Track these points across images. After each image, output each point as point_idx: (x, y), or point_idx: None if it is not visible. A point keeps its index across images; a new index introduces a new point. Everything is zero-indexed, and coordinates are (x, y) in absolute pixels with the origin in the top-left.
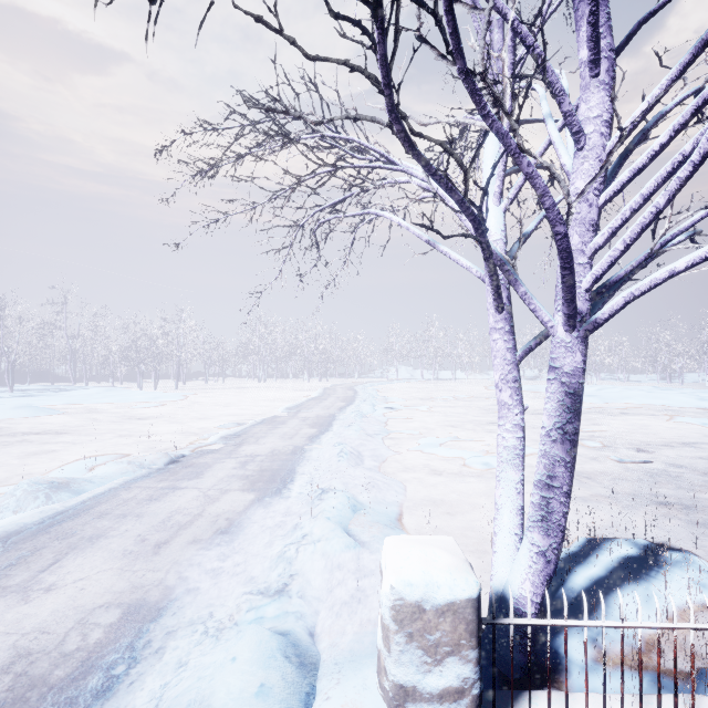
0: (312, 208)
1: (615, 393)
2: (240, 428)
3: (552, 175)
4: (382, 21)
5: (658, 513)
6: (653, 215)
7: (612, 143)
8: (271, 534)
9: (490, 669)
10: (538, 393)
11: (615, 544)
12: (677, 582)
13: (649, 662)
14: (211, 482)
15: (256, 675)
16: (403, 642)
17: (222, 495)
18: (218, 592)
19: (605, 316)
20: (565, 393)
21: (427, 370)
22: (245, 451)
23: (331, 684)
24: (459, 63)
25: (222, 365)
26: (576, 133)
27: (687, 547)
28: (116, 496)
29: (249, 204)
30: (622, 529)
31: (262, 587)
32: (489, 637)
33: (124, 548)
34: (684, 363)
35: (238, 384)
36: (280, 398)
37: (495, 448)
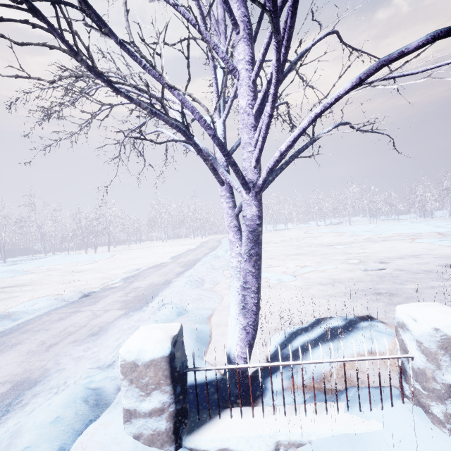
0: (126, 131)
1: (384, 228)
2: (136, 272)
3: (194, 100)
4: (43, 18)
5: (372, 300)
6: (267, 117)
7: (253, 74)
8: (122, 333)
9: (219, 399)
10: (336, 232)
11: (331, 321)
12: (358, 339)
13: (318, 386)
14: (101, 306)
15: (57, 412)
16: (127, 385)
17: (104, 313)
18: (76, 369)
19: (261, 182)
20: (249, 231)
21: (270, 224)
22: (133, 286)
23: (105, 413)
24: (112, 38)
25: (138, 234)
26: (232, 70)
27: (379, 318)
28: (40, 319)
29: (69, 133)
30: (344, 311)
31: (101, 364)
32: (222, 381)
33: (29, 349)
34: (432, 205)
35: (149, 245)
36: (171, 251)
37: (291, 269)
